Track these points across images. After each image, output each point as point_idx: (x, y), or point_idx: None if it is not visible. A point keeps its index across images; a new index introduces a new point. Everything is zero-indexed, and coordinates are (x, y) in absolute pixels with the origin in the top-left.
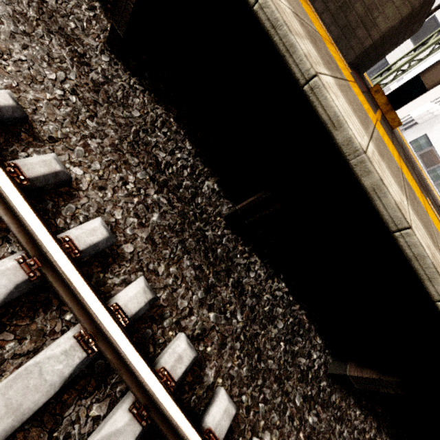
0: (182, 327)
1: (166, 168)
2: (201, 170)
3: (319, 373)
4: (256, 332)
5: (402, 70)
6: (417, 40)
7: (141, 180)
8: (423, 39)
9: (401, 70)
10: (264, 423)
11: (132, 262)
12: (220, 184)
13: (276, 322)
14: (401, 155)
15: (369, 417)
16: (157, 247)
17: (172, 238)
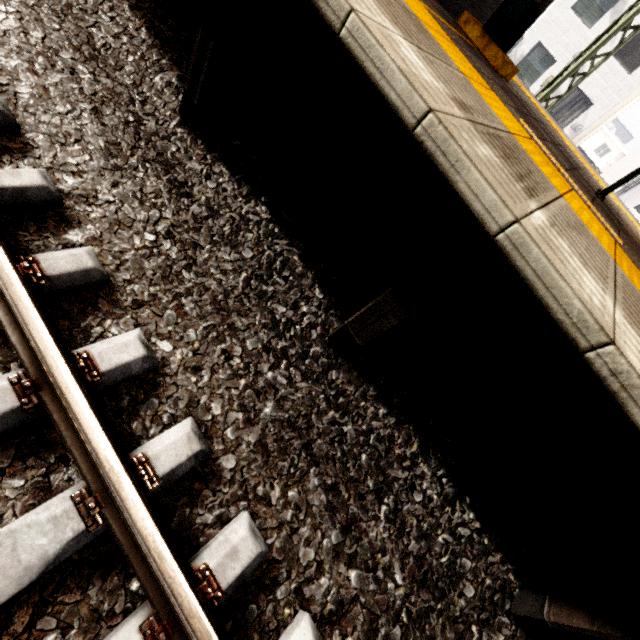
0: (56, 178)
1: (104, 49)
2: (156, 61)
3: (310, 334)
4: (197, 243)
5: (582, 74)
6: (626, 57)
7: (55, 41)
8: (635, 55)
9: (579, 74)
10: (168, 332)
11: (2, 95)
12: (183, 81)
13: (241, 249)
14: (480, 68)
15: (406, 427)
16: (53, 101)
17: (83, 105)
